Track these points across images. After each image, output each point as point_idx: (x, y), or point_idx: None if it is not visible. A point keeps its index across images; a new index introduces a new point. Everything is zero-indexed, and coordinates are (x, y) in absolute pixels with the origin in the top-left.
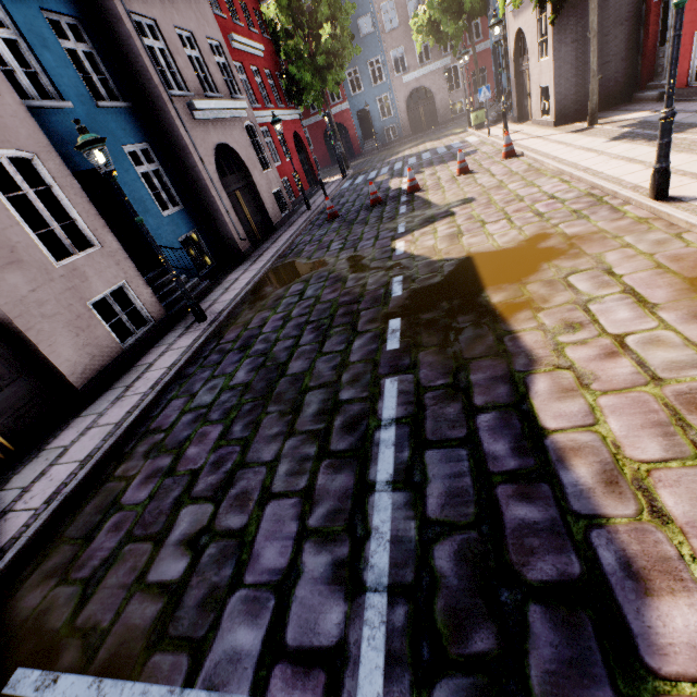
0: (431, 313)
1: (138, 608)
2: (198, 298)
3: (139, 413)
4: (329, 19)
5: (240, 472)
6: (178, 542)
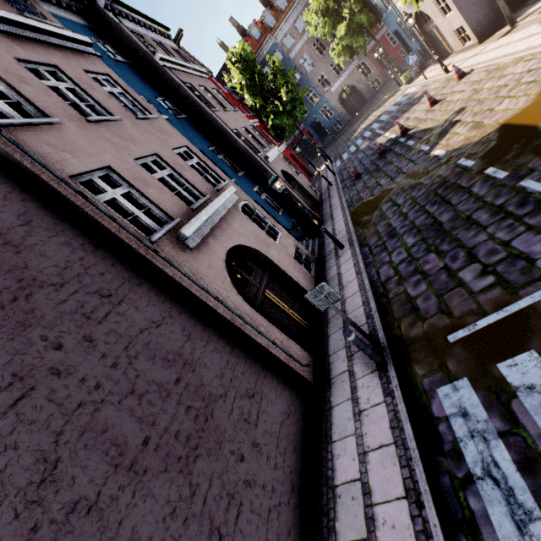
0: (511, 153)
1: (486, 295)
2: (319, 248)
3: (368, 281)
4: (283, 85)
5: (473, 251)
6: (474, 278)
